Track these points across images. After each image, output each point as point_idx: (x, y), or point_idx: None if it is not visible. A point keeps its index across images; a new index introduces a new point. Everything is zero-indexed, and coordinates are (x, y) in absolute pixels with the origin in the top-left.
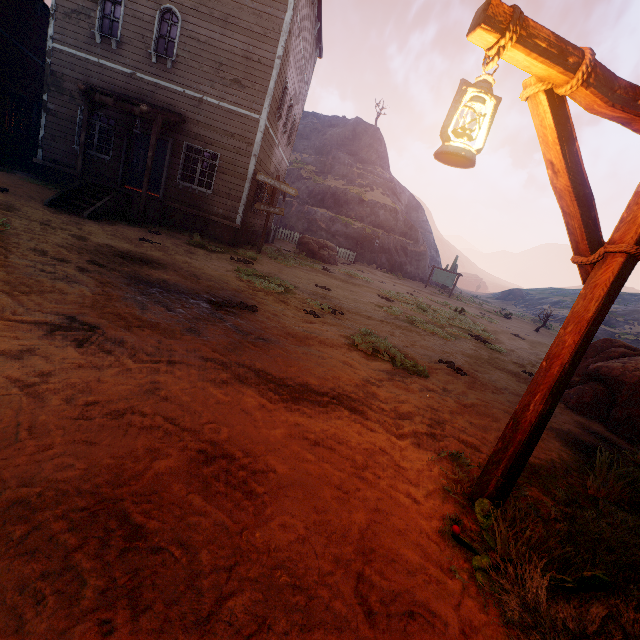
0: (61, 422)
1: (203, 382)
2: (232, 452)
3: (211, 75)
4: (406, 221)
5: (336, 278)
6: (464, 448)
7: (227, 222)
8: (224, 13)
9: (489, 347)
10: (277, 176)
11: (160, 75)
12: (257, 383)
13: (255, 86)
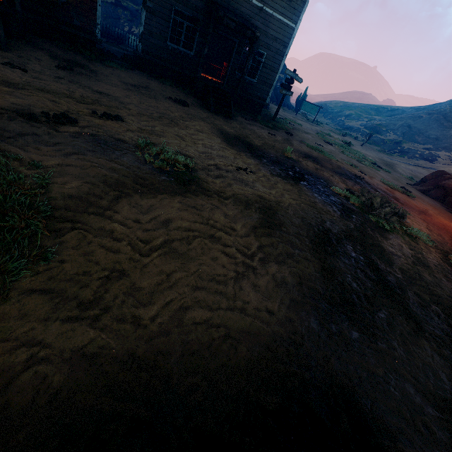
0: (436, 230)
1: (419, 215)
2: (446, 230)
3: None
4: None
5: (303, 131)
6: (450, 220)
7: (262, 102)
8: None
9: (386, 171)
10: (295, 70)
11: None
12: (419, 212)
13: (297, 1)
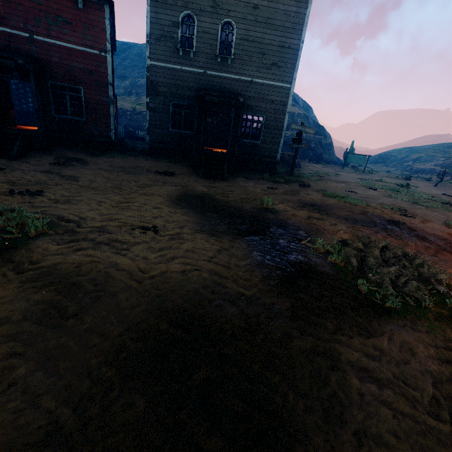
0: None
1: None
2: None
3: (257, 63)
4: (315, 122)
5: (334, 181)
6: None
7: (272, 160)
8: (264, 17)
9: None
10: (302, 123)
11: (223, 70)
12: None
13: (287, 65)
